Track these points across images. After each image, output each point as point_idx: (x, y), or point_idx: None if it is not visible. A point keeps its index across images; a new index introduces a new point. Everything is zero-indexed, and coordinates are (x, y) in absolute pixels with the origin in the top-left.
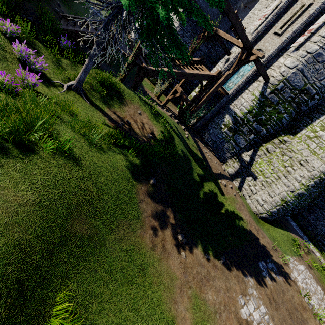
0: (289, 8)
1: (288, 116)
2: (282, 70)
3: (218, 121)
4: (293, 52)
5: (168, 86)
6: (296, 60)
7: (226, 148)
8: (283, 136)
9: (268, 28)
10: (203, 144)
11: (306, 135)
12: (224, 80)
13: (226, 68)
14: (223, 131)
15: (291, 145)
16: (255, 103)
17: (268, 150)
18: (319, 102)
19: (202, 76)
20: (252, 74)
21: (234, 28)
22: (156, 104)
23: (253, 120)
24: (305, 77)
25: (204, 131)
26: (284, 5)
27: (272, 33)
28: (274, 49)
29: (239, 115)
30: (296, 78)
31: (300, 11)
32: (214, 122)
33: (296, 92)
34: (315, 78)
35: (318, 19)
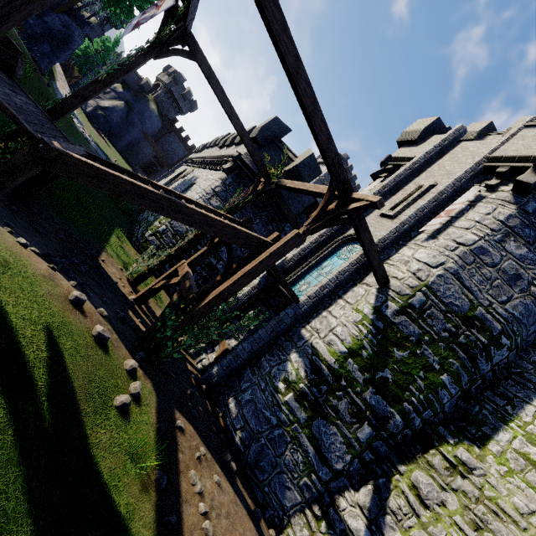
0: (398, 190)
1: (452, 380)
2: (413, 267)
3: (269, 366)
4: (427, 240)
5: (165, 262)
6: (438, 252)
7: (288, 465)
8: (452, 446)
9: (369, 210)
10: (206, 443)
11: (520, 453)
12: (286, 249)
13: (297, 256)
14: (282, 402)
15: (488, 485)
16: (364, 332)
17: (421, 494)
18: (510, 356)
19: (232, 231)
20: (349, 267)
21: (310, 124)
22: (19, 245)
23: (364, 379)
24: (469, 290)
25: (229, 393)
26: (389, 184)
27: (377, 216)
28: (388, 230)
29: (326, 358)
30: (449, 289)
31: (418, 192)
32: (259, 369)
33: (458, 321)
34: (490, 297)
35: (454, 201)
